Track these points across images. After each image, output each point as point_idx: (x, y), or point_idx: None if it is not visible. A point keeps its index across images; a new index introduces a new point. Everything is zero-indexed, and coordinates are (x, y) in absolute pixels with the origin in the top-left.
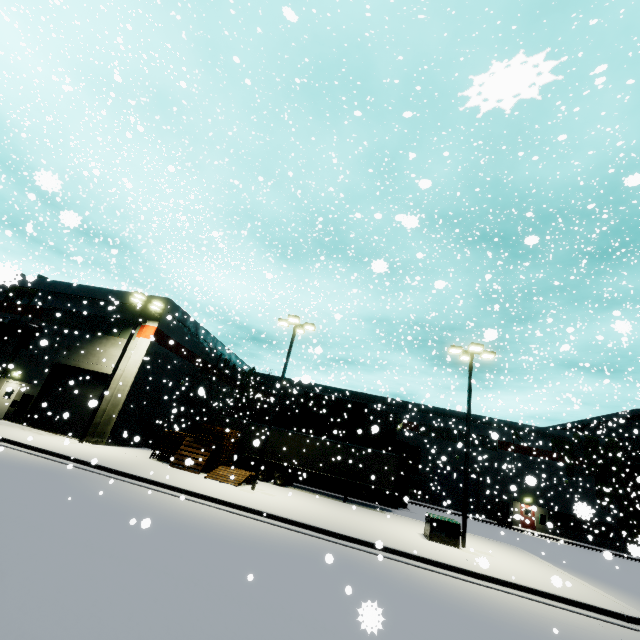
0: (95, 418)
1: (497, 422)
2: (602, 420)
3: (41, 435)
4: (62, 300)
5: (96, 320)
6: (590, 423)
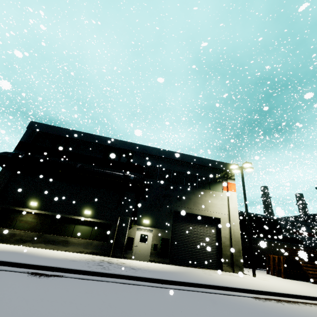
0: (225, 252)
1: (291, 221)
2: (307, 216)
3: (244, 278)
4: (155, 161)
5: (188, 177)
6: (299, 217)
